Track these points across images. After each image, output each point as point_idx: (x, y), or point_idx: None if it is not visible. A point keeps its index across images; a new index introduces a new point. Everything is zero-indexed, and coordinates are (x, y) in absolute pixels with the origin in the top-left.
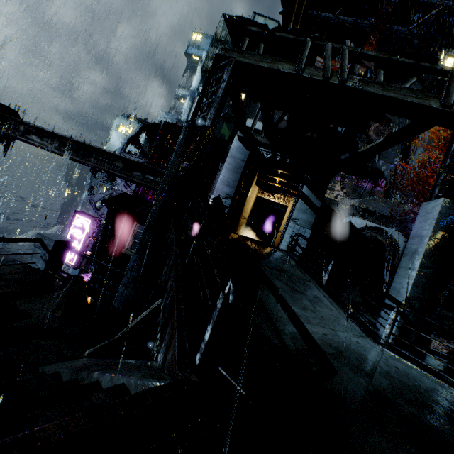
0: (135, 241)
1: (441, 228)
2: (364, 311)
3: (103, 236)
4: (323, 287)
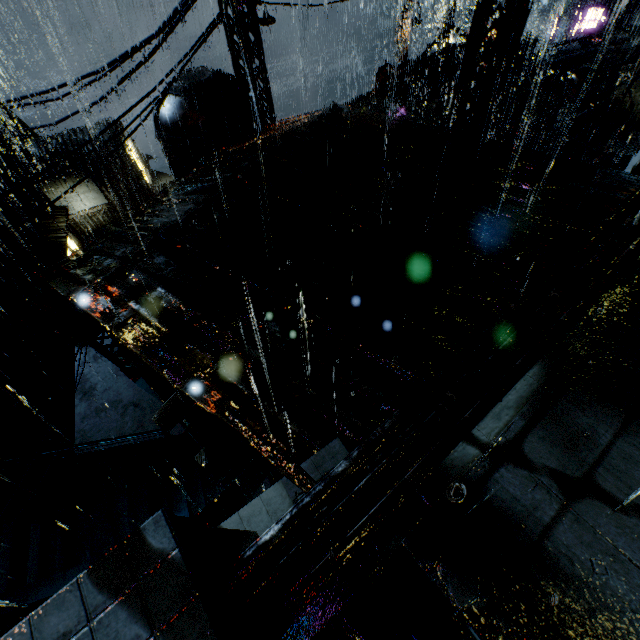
0: (636, 24)
1: None
2: None
3: None
4: None
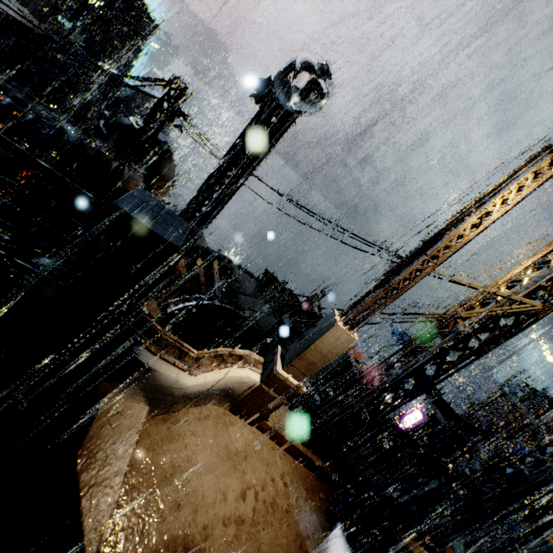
0: None
1: (547, 550)
2: (482, 547)
3: (417, 427)
4: (485, 534)
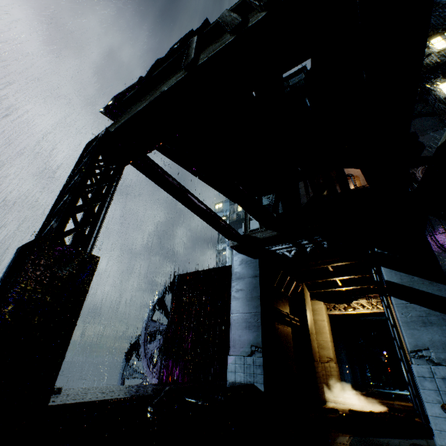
0: None
1: None
2: None
3: None
4: None
